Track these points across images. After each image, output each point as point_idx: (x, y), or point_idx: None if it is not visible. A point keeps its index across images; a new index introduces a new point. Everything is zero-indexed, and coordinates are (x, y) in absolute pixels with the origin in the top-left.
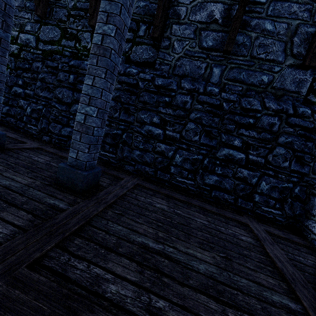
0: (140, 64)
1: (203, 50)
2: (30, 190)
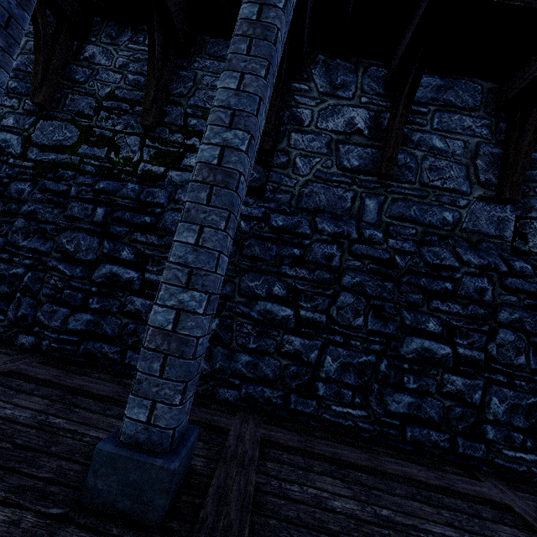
0: None
1: (345, 172)
2: None
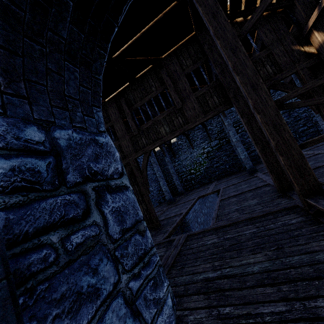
0: None
1: None
2: None
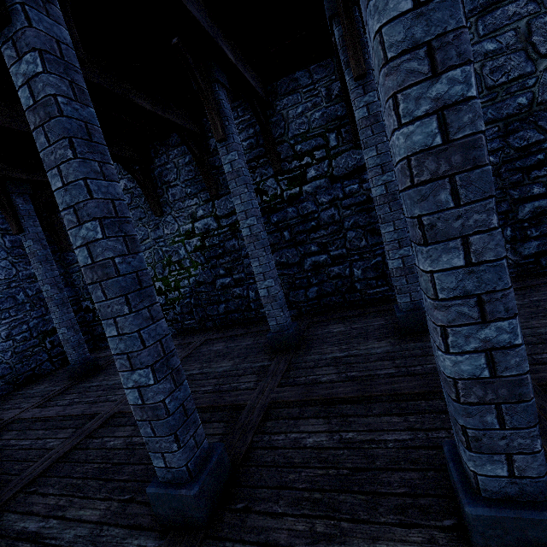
0: (350, 175)
1: None
2: (404, 346)
